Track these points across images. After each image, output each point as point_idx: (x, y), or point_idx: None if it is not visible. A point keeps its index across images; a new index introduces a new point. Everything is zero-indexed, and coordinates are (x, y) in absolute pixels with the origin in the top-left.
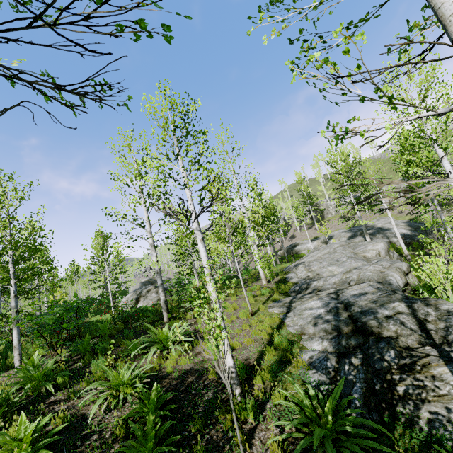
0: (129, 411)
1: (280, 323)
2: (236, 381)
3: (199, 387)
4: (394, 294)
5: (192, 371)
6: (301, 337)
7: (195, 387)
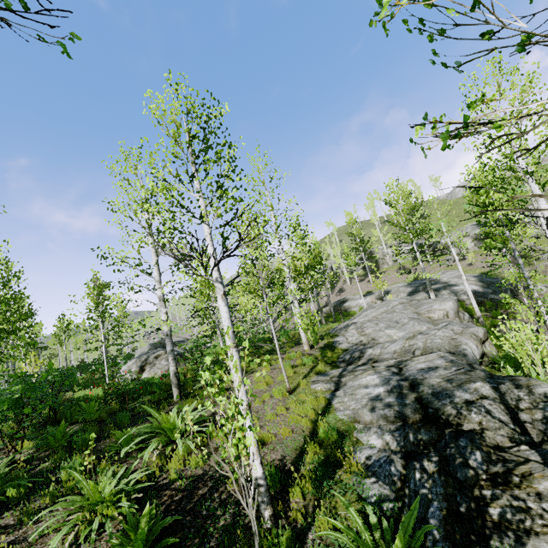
0: (106, 546)
1: (327, 405)
2: (265, 499)
3: (214, 504)
4: (474, 371)
5: (206, 478)
6: (355, 427)
7: (206, 505)
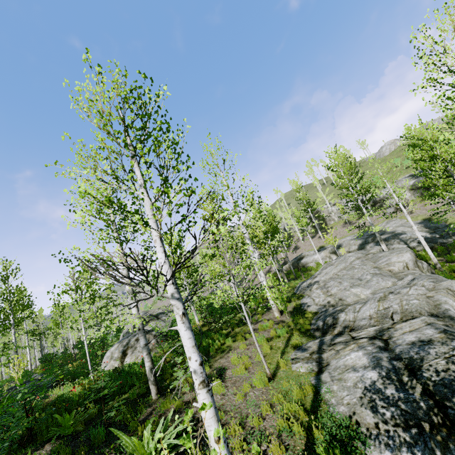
0: None
1: (315, 395)
2: None
3: None
4: None
5: None
6: (357, 434)
7: None
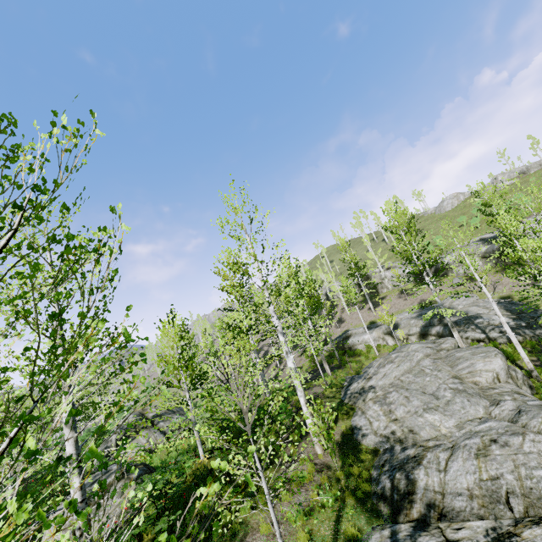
0: None
1: None
2: None
3: None
4: None
5: None
6: None
7: None
